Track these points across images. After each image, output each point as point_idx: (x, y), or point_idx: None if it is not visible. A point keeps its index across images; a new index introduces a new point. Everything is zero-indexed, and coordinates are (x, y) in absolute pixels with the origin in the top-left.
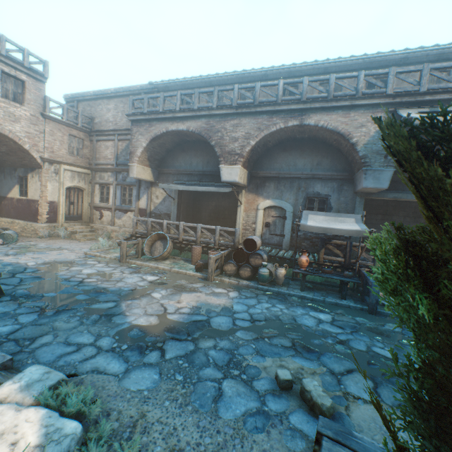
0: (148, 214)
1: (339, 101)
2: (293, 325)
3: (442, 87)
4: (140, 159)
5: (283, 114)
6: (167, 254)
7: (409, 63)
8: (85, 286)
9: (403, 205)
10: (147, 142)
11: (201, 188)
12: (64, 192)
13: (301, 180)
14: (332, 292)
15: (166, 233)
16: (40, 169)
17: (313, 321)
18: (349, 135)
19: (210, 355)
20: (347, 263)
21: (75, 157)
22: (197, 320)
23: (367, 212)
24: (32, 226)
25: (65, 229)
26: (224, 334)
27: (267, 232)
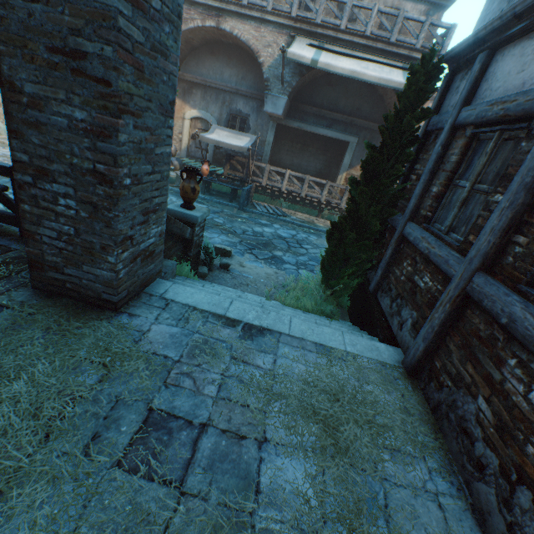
0: None
1: (252, 10)
2: None
3: (332, 22)
4: None
5: (201, 8)
6: None
7: None
8: None
9: (319, 138)
10: None
11: None
12: None
13: (226, 94)
14: (227, 199)
15: None
16: None
17: None
18: (258, 54)
19: None
20: (244, 177)
21: None
22: None
23: (290, 140)
24: None
25: None
26: None
27: (193, 145)
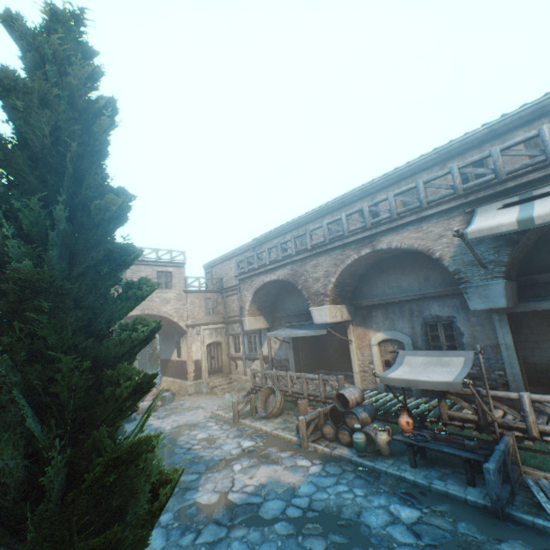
0: (270, 361)
1: (403, 218)
2: (349, 522)
3: (527, 165)
4: (250, 311)
5: (353, 244)
6: (278, 410)
7: (500, 133)
8: (188, 454)
9: None
10: (251, 296)
11: (300, 333)
12: (205, 349)
13: (410, 302)
14: (462, 471)
15: (277, 385)
16: (186, 334)
17: (383, 519)
18: (429, 250)
19: (231, 546)
20: (482, 422)
21: (212, 316)
22: (250, 503)
23: (549, 323)
24: (184, 384)
25: (207, 384)
26: (263, 523)
27: None
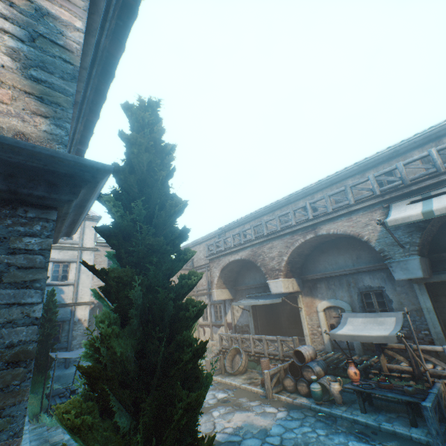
0: (233, 327)
1: (337, 211)
2: None
3: (423, 174)
4: (217, 285)
5: (300, 231)
6: (243, 368)
7: (401, 152)
8: None
9: None
10: (219, 272)
11: (259, 301)
12: None
13: (347, 276)
14: (405, 415)
15: (242, 346)
16: None
17: None
18: (359, 235)
19: None
20: (416, 372)
21: None
22: (231, 441)
23: None
24: None
25: None
26: None
27: None
